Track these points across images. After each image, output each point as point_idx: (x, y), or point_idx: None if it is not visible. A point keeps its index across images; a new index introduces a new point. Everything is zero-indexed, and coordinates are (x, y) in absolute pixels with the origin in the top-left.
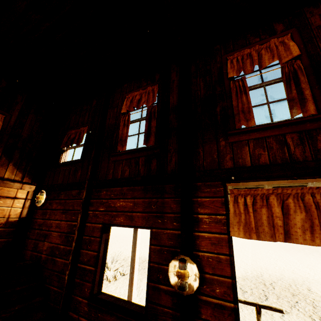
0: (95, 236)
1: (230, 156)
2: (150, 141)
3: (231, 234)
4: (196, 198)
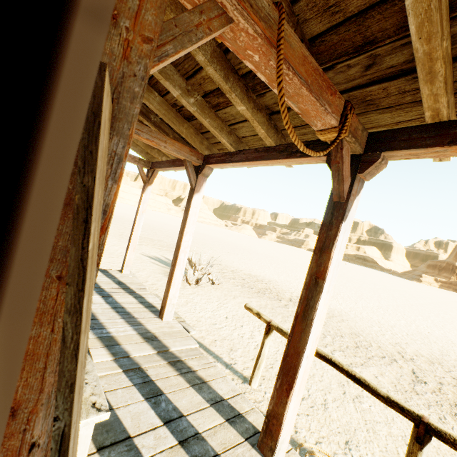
0: None
1: None
2: None
3: None
4: None
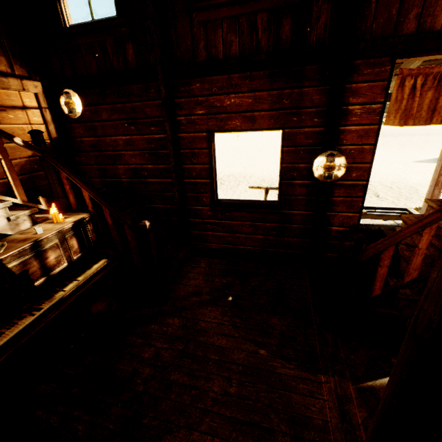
0: (200, 148)
1: (417, 11)
2: None
3: (385, 124)
4: (350, 84)
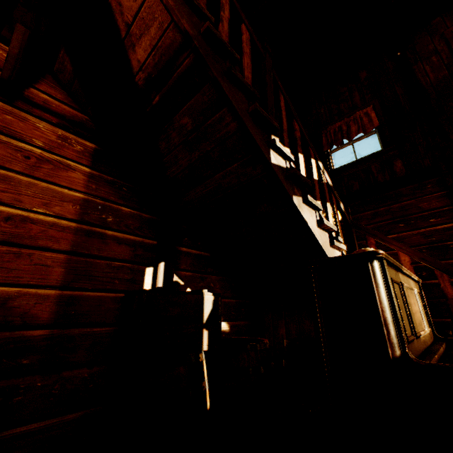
0: None
1: None
2: None
3: None
4: None
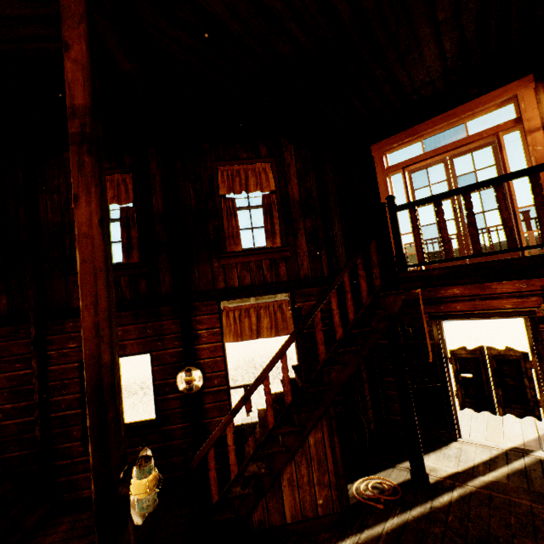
0: (71, 378)
1: (223, 277)
2: (133, 257)
3: (225, 341)
4: (195, 317)
